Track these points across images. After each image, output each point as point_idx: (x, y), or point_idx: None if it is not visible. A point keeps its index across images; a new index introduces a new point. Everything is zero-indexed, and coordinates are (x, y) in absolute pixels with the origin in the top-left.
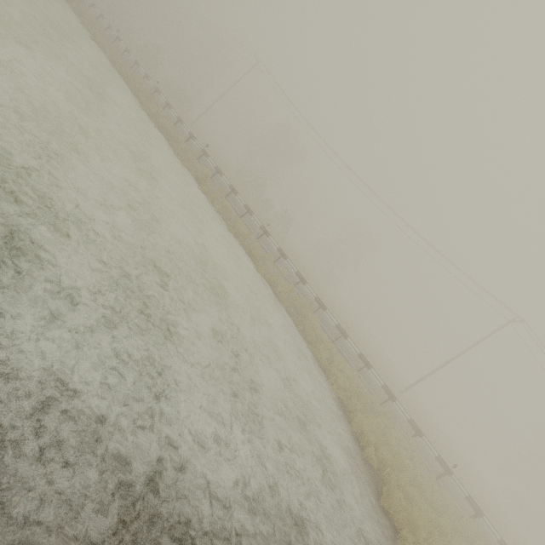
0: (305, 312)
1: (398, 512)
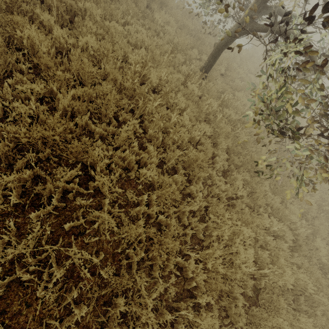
0: None
1: (256, 54)
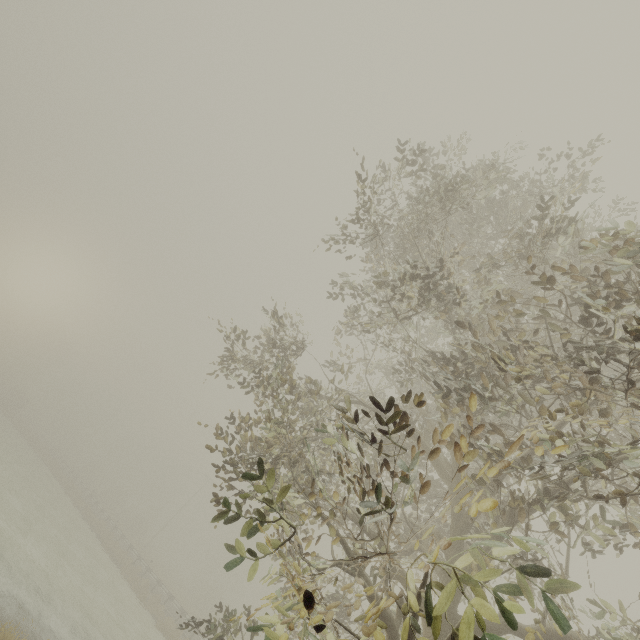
0: None
1: None
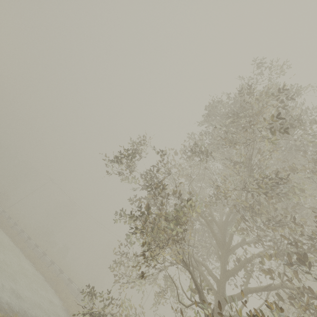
0: (58, 282)
1: None
